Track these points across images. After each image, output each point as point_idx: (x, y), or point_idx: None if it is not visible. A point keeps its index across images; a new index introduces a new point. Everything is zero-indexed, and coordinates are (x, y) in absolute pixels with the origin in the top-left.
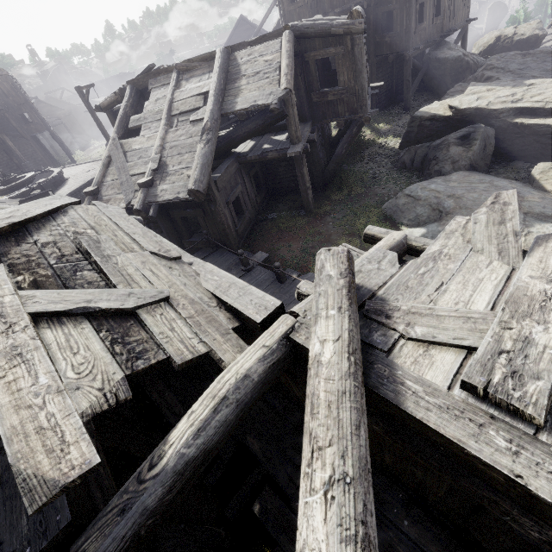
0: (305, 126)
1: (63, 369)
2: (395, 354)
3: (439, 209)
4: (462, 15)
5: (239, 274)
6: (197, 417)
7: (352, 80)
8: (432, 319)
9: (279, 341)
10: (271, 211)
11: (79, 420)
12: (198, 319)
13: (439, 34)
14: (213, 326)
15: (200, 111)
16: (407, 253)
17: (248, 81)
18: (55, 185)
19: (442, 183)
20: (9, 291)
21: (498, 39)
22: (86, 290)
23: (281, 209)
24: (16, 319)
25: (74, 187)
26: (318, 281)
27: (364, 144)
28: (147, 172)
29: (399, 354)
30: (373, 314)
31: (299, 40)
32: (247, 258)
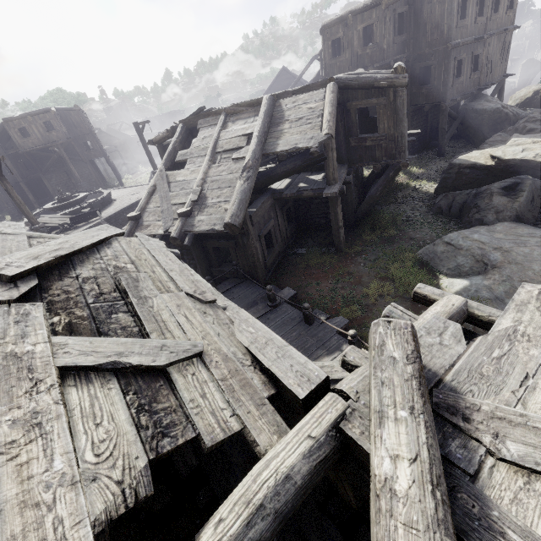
0: (342, 168)
1: (82, 448)
2: (485, 482)
3: (484, 261)
4: (499, 70)
5: (265, 310)
6: (227, 531)
7: (392, 128)
8: (528, 433)
9: (327, 431)
10: (300, 246)
11: (90, 532)
12: (232, 382)
13: (476, 88)
14: (247, 393)
15: (243, 150)
16: (467, 320)
17: (291, 125)
18: (103, 204)
19: (485, 233)
20: (43, 337)
21: (536, 93)
22: (119, 339)
23: (310, 244)
24: (43, 375)
25: (119, 208)
26: (379, 363)
27: (397, 186)
28: (187, 202)
29: (491, 483)
30: (446, 411)
31: (342, 90)
32: (274, 294)
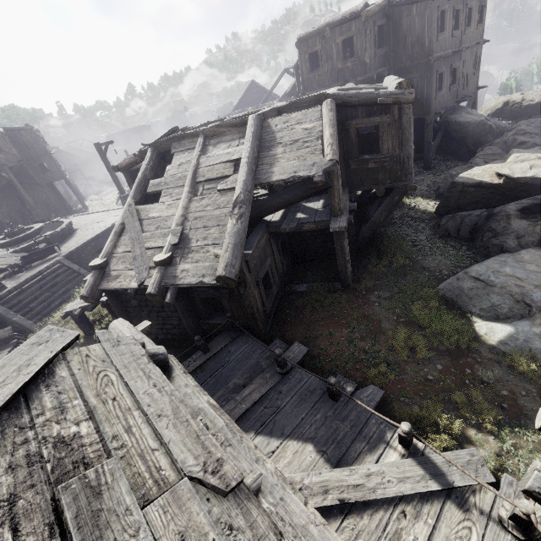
0: (343, 193)
1: None
2: None
3: (525, 301)
4: (473, 83)
5: (274, 379)
6: None
7: (397, 148)
8: None
9: None
10: (299, 282)
11: None
12: None
13: (455, 100)
14: None
15: (230, 180)
16: None
17: (285, 149)
18: (62, 237)
19: (515, 264)
20: None
21: (505, 104)
22: None
23: (311, 279)
24: None
25: (82, 241)
26: None
27: None
28: (165, 246)
29: None
30: None
31: (340, 108)
32: (285, 358)
